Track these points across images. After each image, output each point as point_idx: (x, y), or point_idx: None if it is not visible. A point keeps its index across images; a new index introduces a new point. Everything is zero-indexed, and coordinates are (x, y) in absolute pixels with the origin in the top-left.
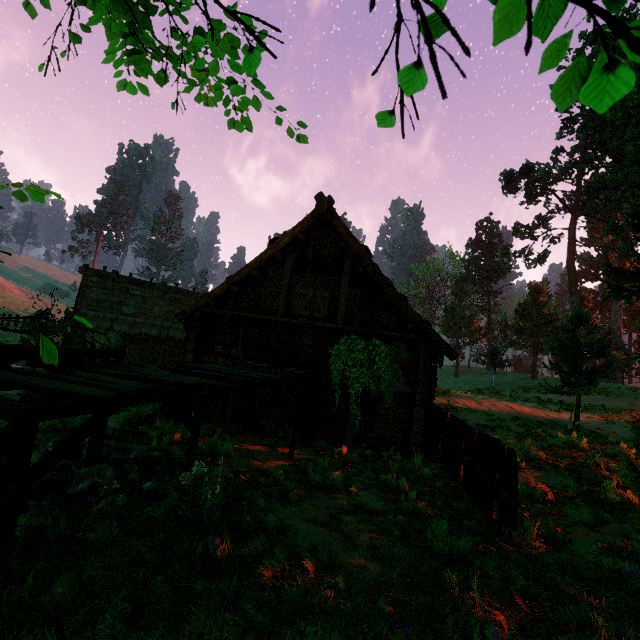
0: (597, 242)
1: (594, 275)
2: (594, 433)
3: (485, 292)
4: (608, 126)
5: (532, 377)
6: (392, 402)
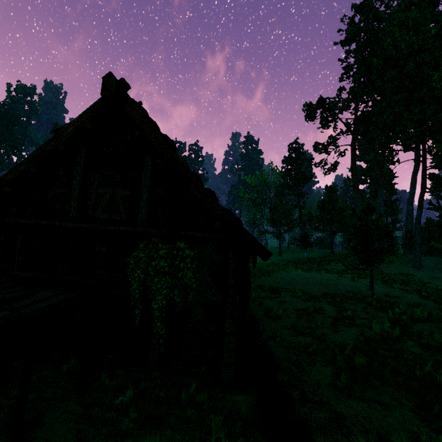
0: (366, 157)
1: (364, 180)
2: (387, 303)
3: (296, 194)
4: (374, 70)
5: (331, 252)
6: (202, 314)
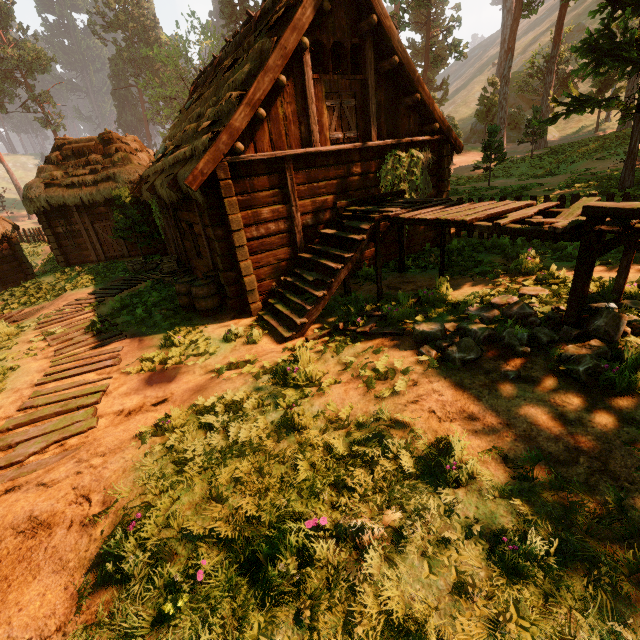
0: None
1: None
2: None
3: None
4: None
5: None
6: None
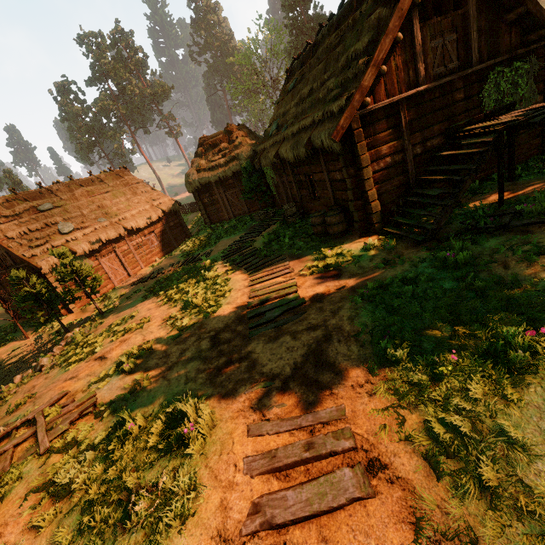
0: None
1: None
2: None
3: None
4: None
5: None
6: None
